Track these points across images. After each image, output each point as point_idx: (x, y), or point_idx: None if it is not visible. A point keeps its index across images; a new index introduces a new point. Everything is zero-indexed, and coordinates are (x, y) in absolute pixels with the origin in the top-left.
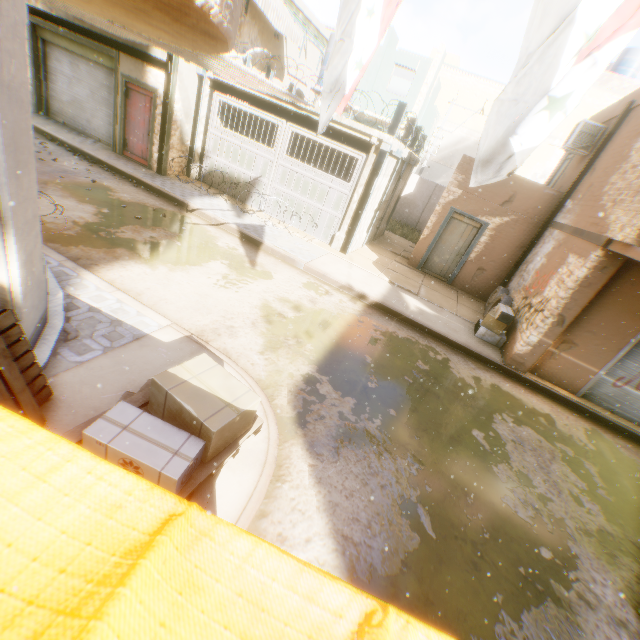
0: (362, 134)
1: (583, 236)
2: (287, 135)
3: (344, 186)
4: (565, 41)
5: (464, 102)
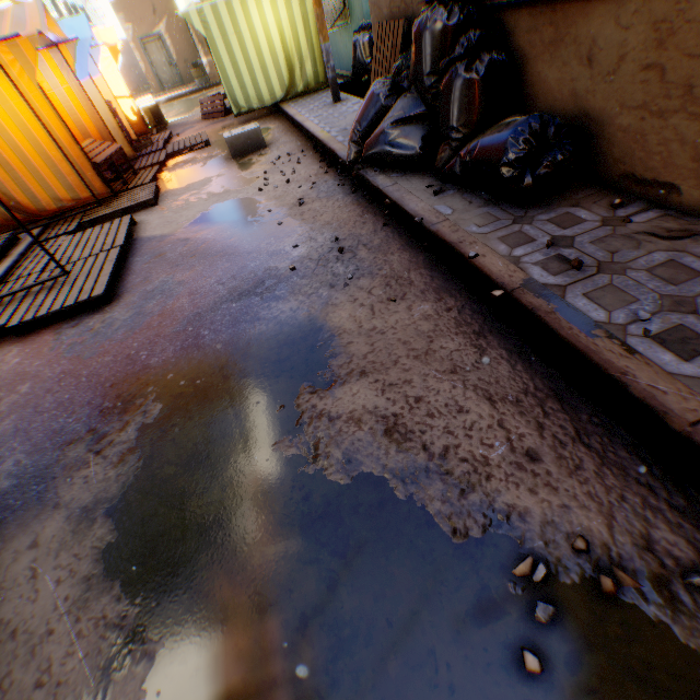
0: None
1: None
2: None
3: None
4: None
5: None
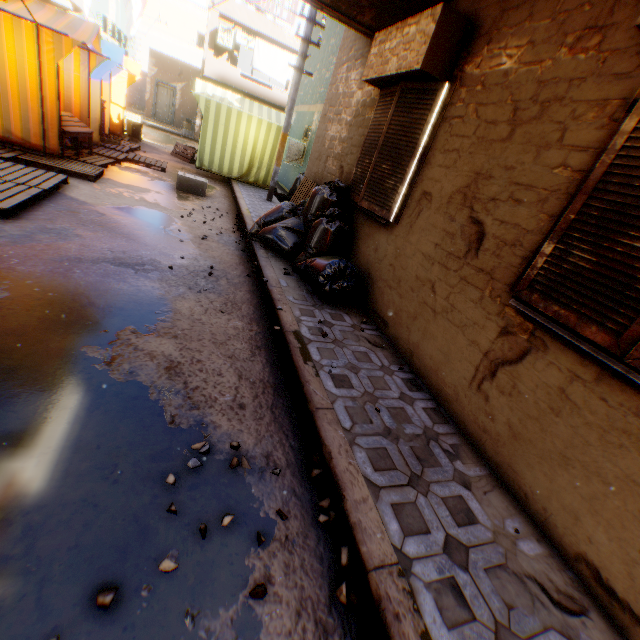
0: None
1: None
2: None
3: None
4: (134, 20)
5: (152, 8)
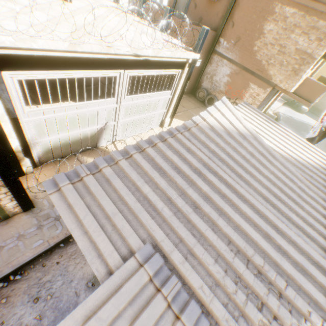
0: (182, 58)
1: (256, 76)
2: (125, 81)
3: (167, 94)
4: None
5: None
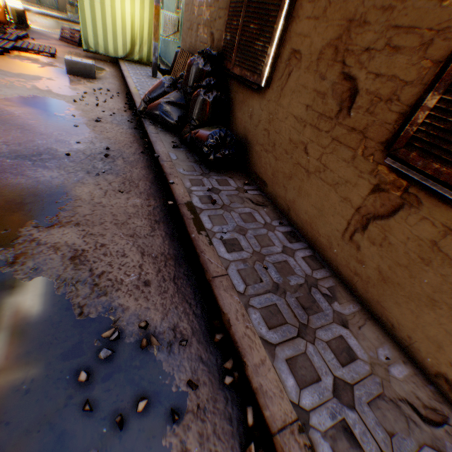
0: None
1: None
2: None
3: None
4: None
5: None
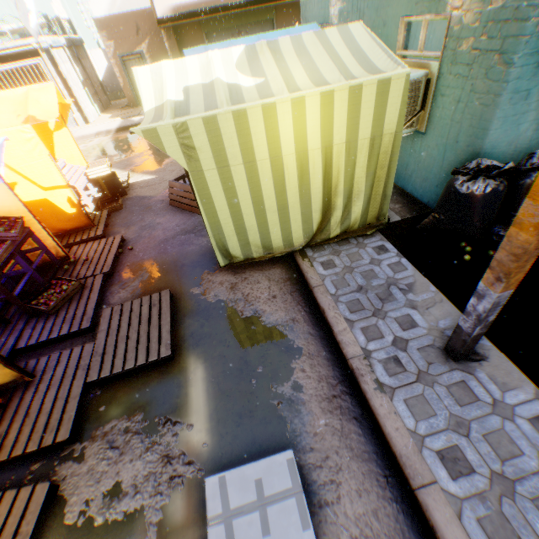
0: (26, 47)
1: None
2: None
3: None
4: None
5: None
